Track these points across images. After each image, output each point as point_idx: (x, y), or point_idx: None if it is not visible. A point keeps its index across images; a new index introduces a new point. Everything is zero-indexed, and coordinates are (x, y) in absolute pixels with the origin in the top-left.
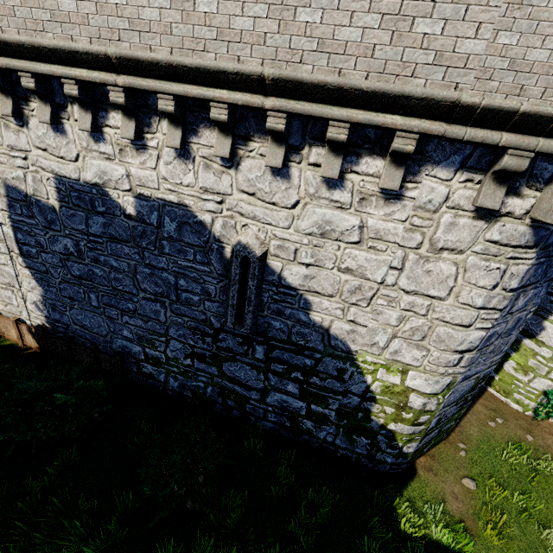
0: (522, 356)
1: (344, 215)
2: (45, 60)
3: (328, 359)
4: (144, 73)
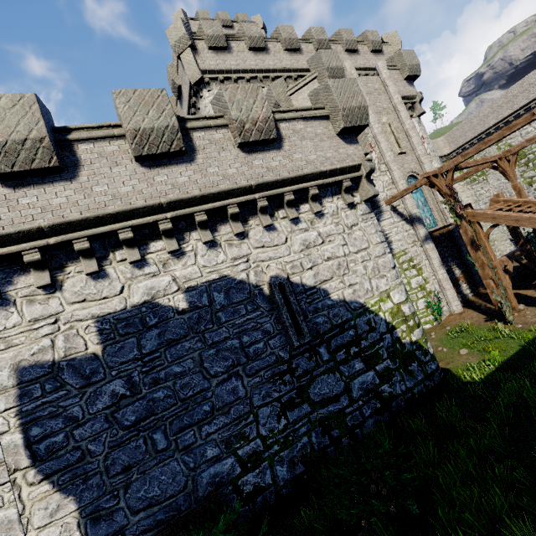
0: None
1: (309, 233)
2: (101, 225)
3: (358, 320)
4: (184, 207)
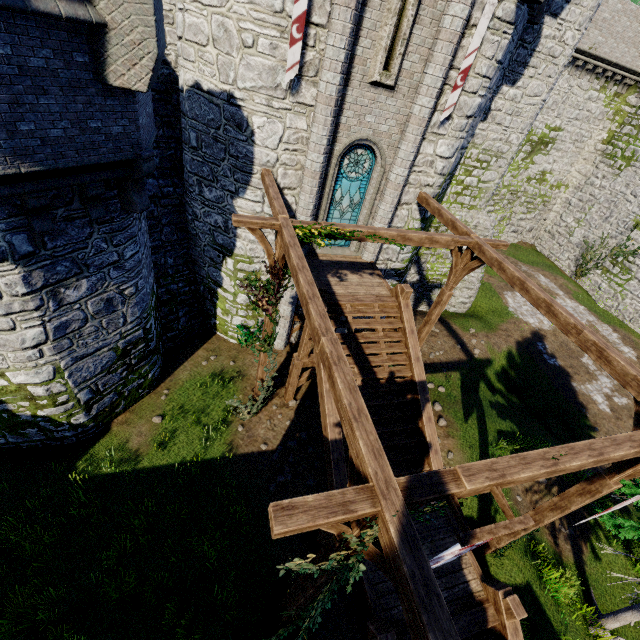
0: (222, 303)
1: None
2: None
3: None
4: None
